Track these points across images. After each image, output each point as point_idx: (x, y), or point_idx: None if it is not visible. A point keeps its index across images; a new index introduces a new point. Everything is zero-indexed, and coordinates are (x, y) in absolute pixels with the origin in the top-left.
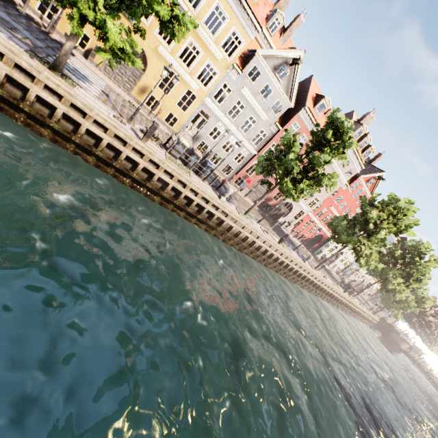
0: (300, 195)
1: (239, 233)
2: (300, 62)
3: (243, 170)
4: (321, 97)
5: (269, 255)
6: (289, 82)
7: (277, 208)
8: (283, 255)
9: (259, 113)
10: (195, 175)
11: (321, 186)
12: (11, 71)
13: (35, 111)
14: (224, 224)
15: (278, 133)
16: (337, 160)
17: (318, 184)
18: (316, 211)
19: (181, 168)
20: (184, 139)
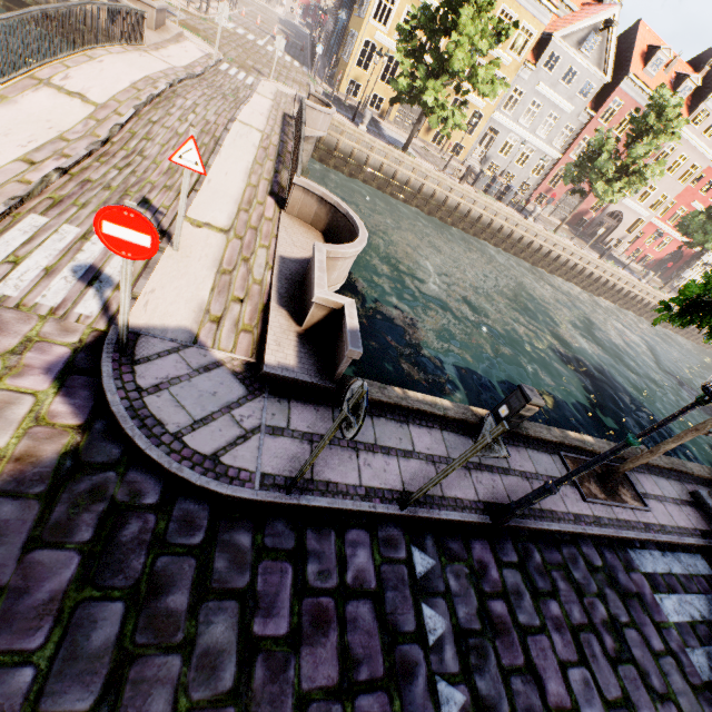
0: (619, 195)
1: (549, 253)
2: (615, 25)
3: (545, 183)
4: (655, 49)
5: (587, 275)
6: (601, 51)
7: (598, 223)
8: (606, 273)
9: (561, 106)
10: (499, 203)
11: (646, 179)
12: (390, 163)
13: (398, 184)
14: (533, 245)
15: (591, 121)
16: (695, 129)
17: (641, 178)
18: (666, 215)
19: (489, 199)
20: (487, 171)
